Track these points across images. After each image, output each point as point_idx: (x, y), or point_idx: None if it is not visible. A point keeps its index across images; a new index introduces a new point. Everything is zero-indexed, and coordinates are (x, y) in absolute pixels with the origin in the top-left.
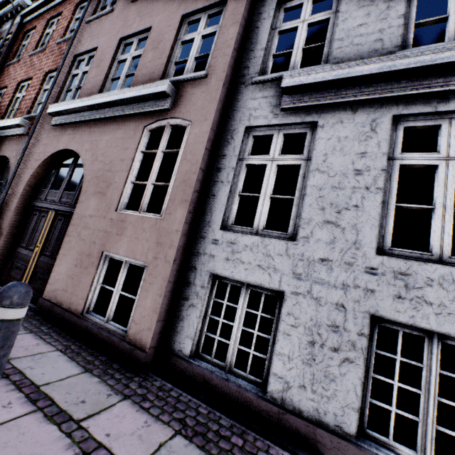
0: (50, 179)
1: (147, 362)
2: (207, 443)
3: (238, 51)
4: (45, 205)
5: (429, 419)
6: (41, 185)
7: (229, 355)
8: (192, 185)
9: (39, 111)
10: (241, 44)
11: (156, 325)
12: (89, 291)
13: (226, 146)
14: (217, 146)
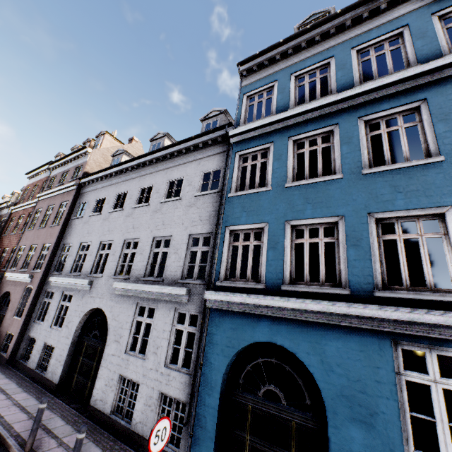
0: (5, 301)
1: (8, 362)
2: (4, 371)
3: (50, 263)
4: (1, 313)
5: (45, 362)
6: (2, 303)
7: (26, 357)
8: (28, 310)
9: (4, 272)
10: (51, 260)
11: (12, 351)
12: (2, 344)
13: (42, 294)
14: (40, 294)
